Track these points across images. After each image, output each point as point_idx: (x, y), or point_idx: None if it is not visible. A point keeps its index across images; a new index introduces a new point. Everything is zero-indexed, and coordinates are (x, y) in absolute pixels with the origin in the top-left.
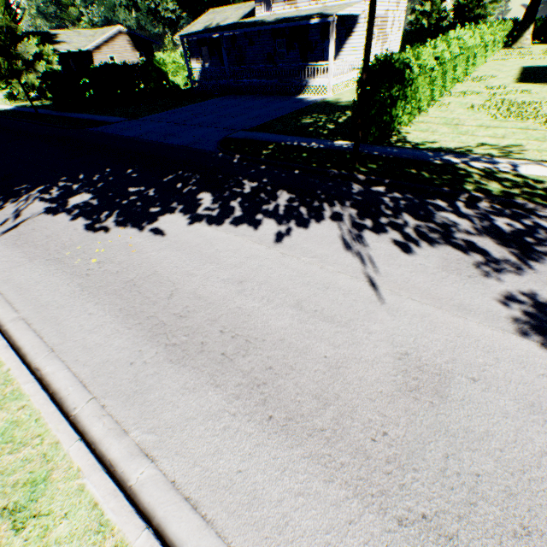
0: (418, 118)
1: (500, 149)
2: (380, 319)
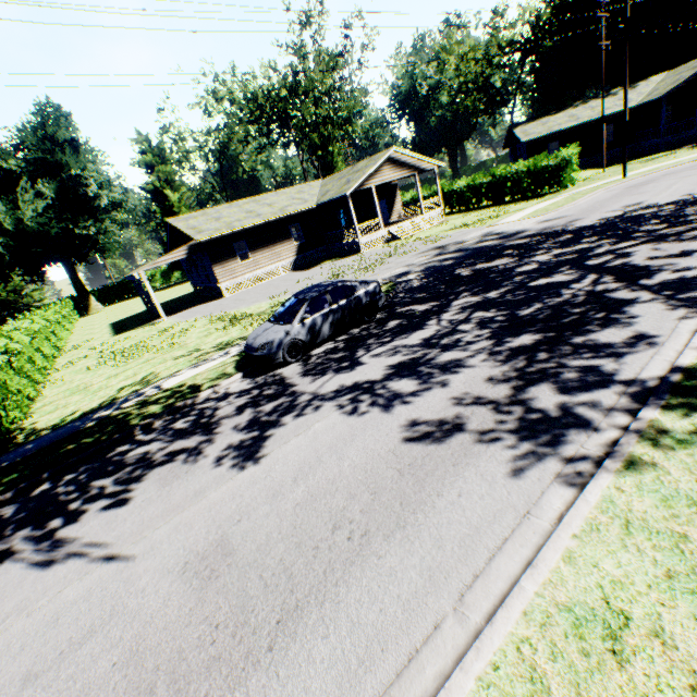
0: (36, 404)
1: (141, 383)
2: (144, 570)
